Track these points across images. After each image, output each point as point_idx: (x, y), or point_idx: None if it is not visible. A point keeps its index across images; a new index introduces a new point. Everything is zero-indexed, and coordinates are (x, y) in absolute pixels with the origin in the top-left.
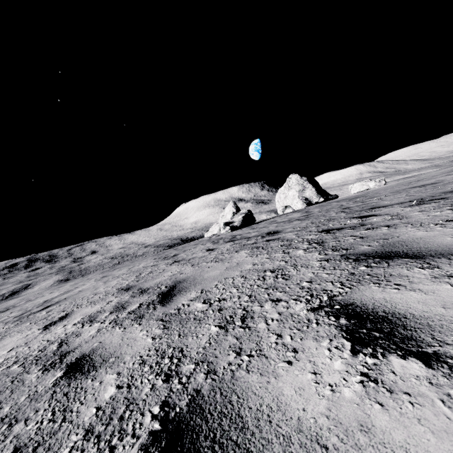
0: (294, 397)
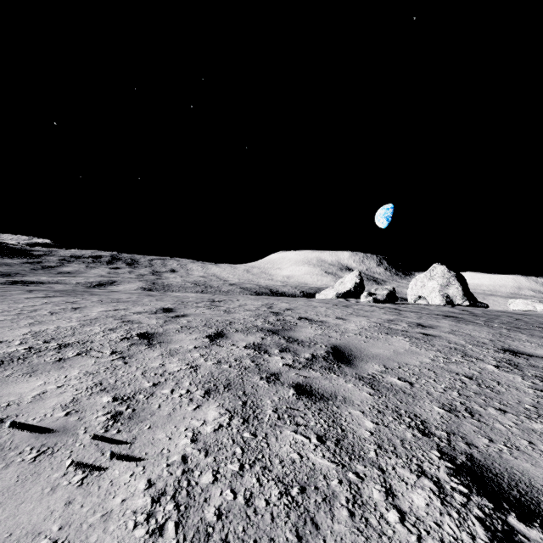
0: (541, 353)
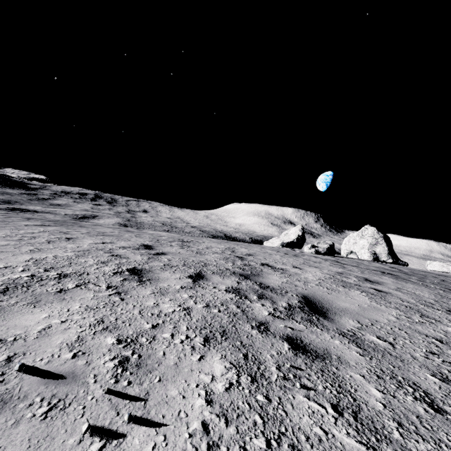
0: None
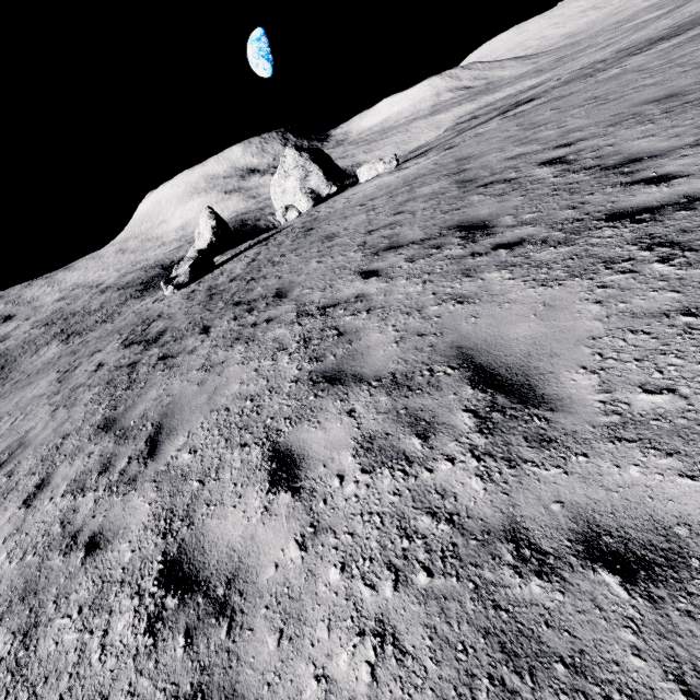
0: None
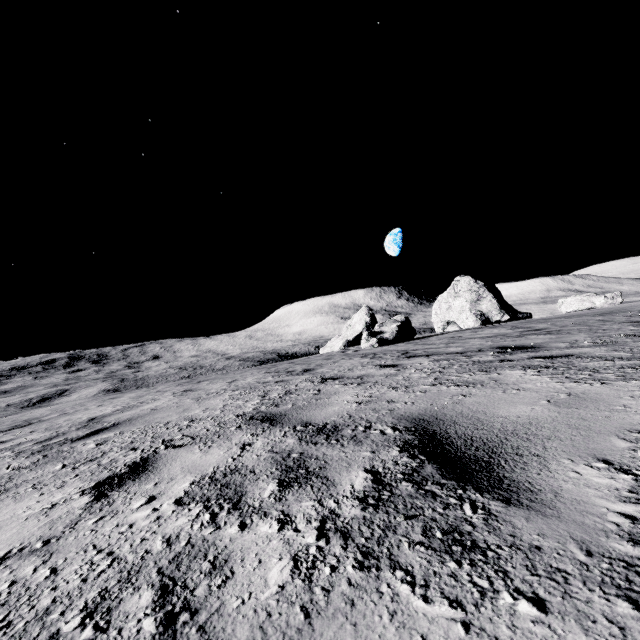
0: None
